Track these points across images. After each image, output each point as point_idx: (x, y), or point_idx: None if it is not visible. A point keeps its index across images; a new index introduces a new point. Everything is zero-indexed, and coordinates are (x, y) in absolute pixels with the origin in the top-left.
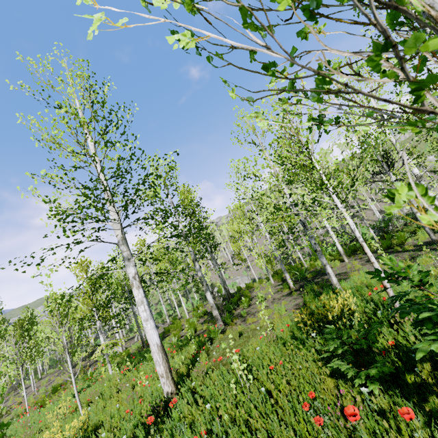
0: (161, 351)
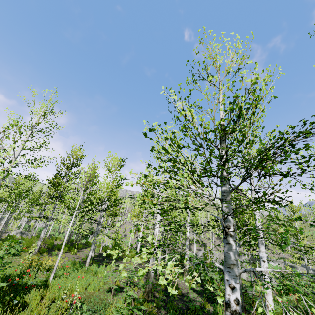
0: None
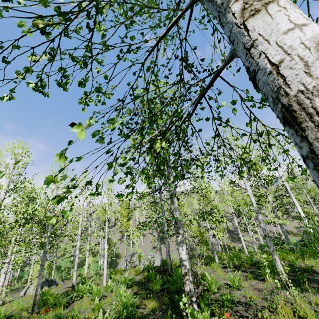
0: None
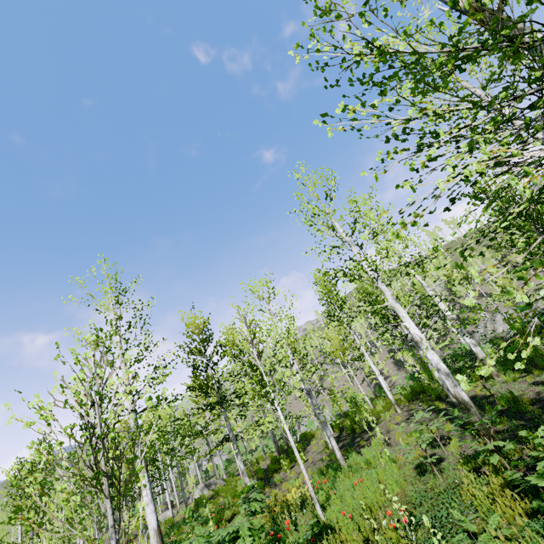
0: (157, 535)
